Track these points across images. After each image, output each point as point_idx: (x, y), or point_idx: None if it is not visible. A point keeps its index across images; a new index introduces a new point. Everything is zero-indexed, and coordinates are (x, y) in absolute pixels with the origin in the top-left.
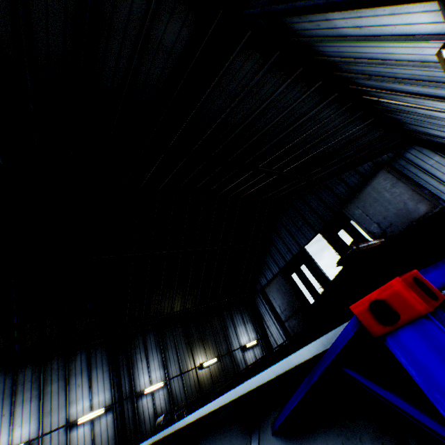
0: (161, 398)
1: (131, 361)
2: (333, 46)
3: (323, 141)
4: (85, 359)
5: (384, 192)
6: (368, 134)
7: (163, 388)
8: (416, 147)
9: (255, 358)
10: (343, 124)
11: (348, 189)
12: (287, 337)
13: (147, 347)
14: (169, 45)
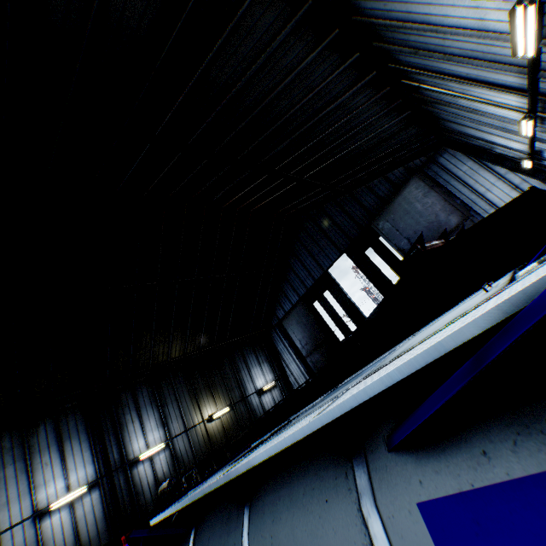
0: (163, 462)
1: (119, 425)
2: (379, 1)
3: (353, 138)
4: (53, 429)
5: (416, 203)
6: (402, 132)
7: (164, 450)
8: (450, 151)
9: (274, 401)
10: (377, 116)
11: (377, 200)
12: (309, 374)
13: (139, 404)
14: None
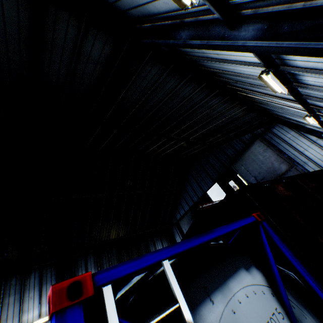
0: None
1: None
2: (207, 62)
3: (215, 119)
4: (38, 276)
5: (258, 155)
6: (245, 115)
7: None
8: (279, 125)
9: None
10: (227, 108)
11: (235, 152)
12: None
13: (88, 266)
14: (96, 57)
